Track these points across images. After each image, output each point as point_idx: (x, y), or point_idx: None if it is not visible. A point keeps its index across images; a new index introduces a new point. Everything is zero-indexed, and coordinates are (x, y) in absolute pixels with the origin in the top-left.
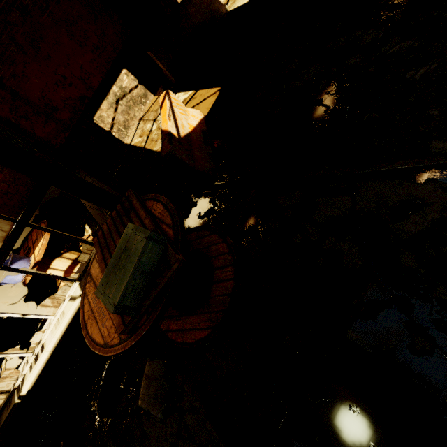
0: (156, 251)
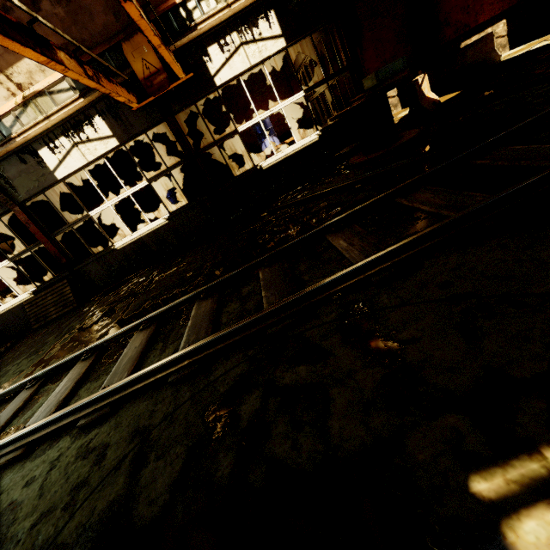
0: (400, 66)
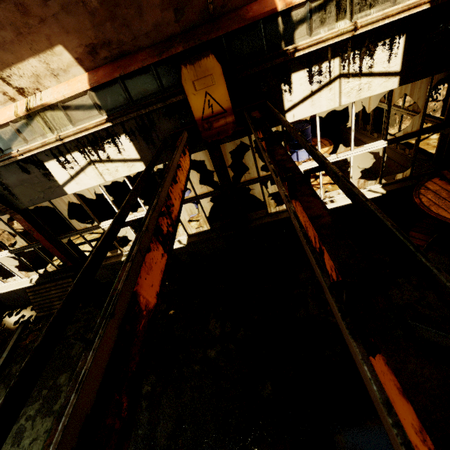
0: None
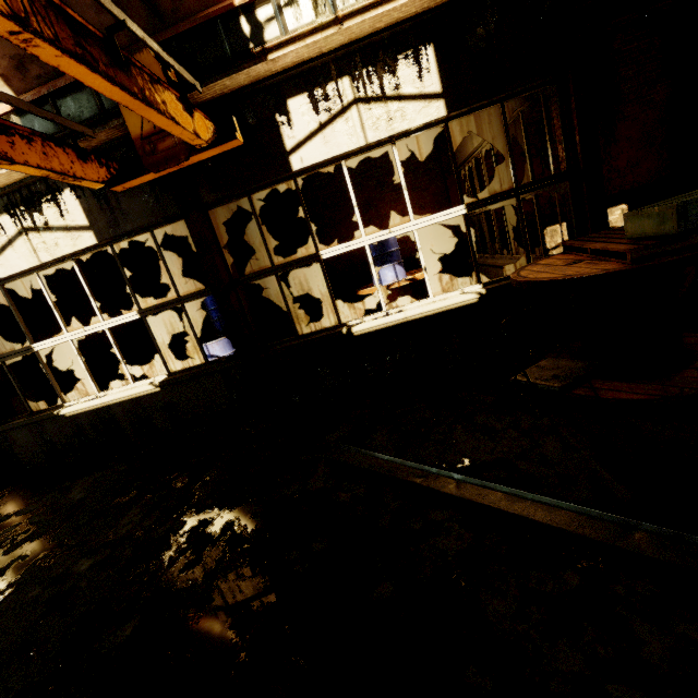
0: None
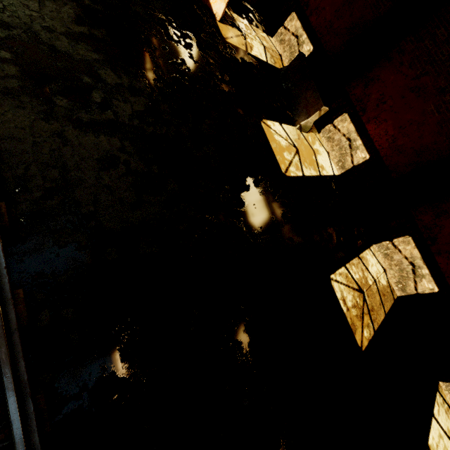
0: None
